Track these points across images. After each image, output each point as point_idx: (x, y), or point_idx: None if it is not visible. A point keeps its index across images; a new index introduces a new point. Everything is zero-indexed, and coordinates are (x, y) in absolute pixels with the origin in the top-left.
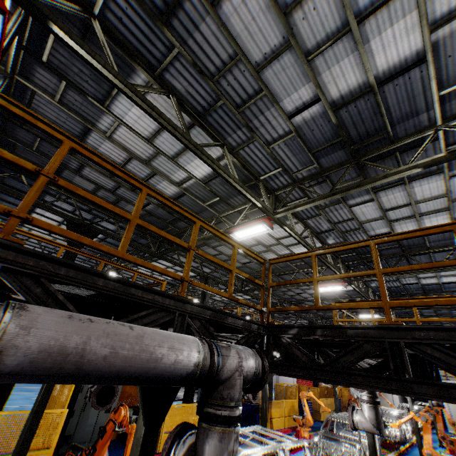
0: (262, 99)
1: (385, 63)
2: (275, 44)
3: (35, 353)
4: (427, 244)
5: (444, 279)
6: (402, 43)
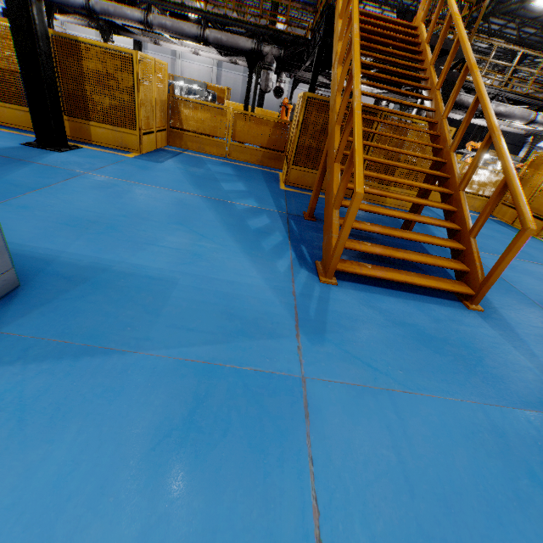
0: None
1: None
2: None
3: (213, 39)
4: None
5: None
6: None
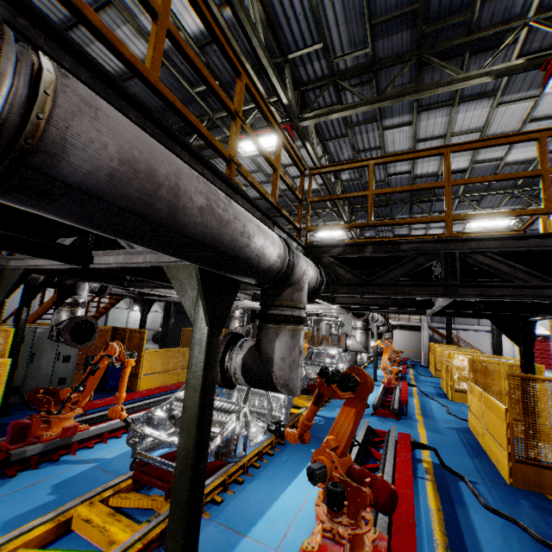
0: None
1: None
2: None
3: (114, 161)
4: (437, 191)
5: (432, 232)
6: None
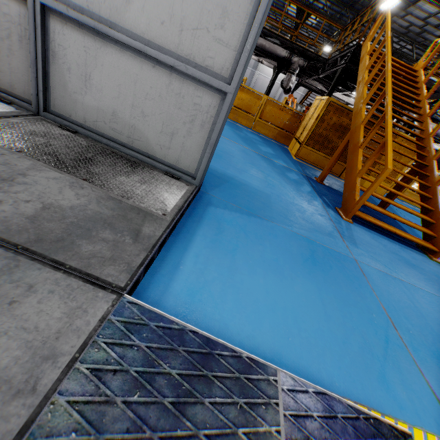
0: None
1: None
2: None
3: (259, 44)
4: None
5: None
6: None
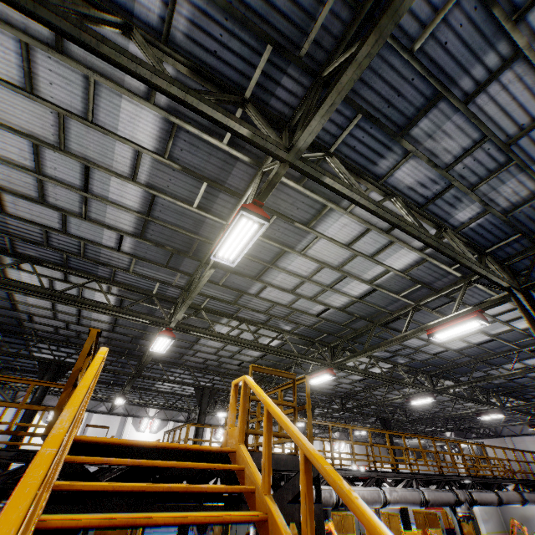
0: (89, 245)
1: (134, 202)
2: (58, 216)
3: None
4: (384, 310)
5: (473, 339)
6: (128, 190)
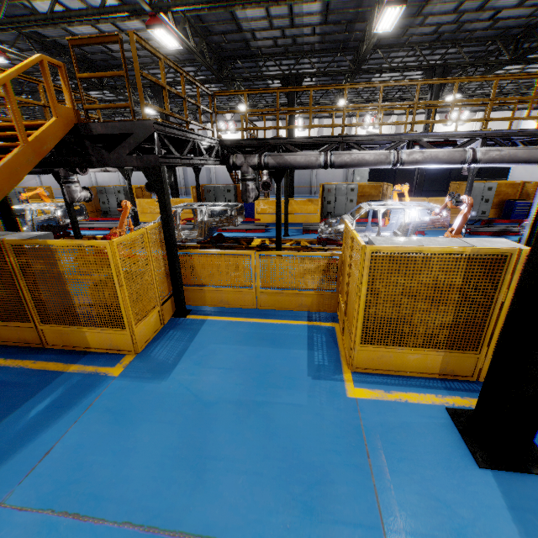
0: None
1: None
2: None
3: None
4: None
5: None
6: None
